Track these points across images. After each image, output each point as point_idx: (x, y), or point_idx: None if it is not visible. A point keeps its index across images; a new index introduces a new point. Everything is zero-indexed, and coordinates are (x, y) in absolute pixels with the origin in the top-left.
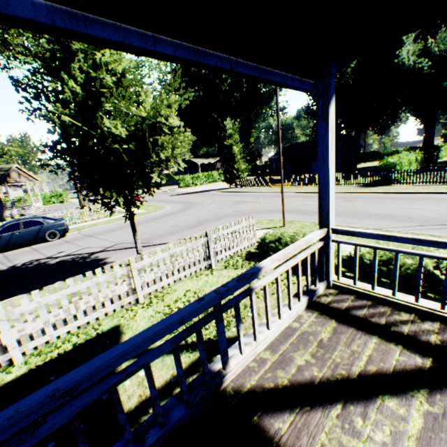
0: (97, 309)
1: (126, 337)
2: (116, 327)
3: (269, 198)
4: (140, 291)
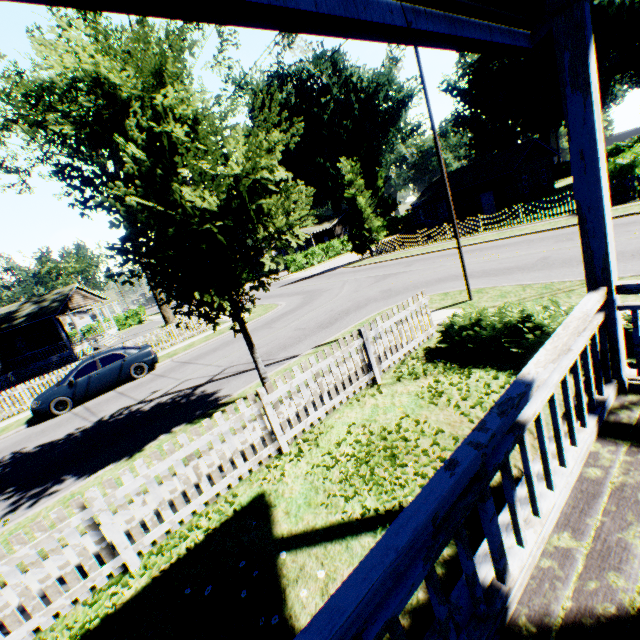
0: (226, 473)
1: (278, 512)
2: (260, 496)
3: (428, 262)
4: (281, 436)
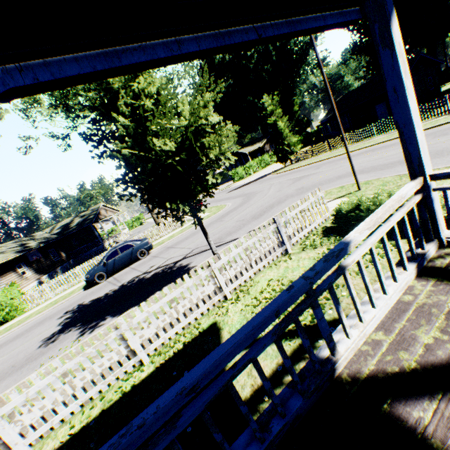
0: (193, 311)
1: (224, 332)
2: (214, 324)
3: (332, 164)
4: (226, 288)
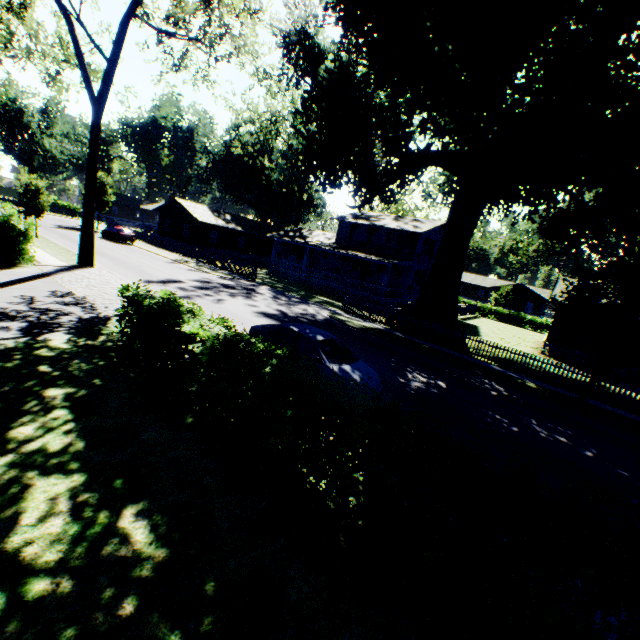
0: None
1: None
2: None
3: None
4: None
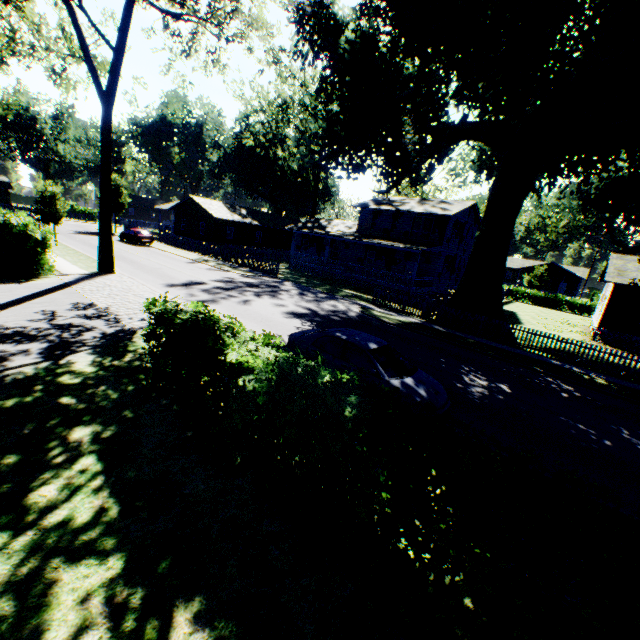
0: None
1: None
2: None
3: None
4: None
